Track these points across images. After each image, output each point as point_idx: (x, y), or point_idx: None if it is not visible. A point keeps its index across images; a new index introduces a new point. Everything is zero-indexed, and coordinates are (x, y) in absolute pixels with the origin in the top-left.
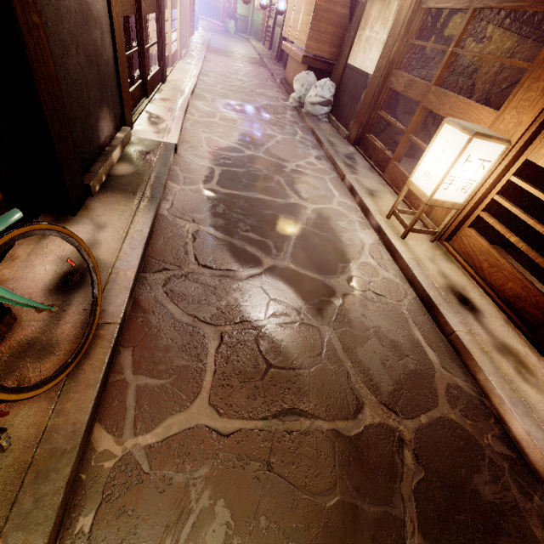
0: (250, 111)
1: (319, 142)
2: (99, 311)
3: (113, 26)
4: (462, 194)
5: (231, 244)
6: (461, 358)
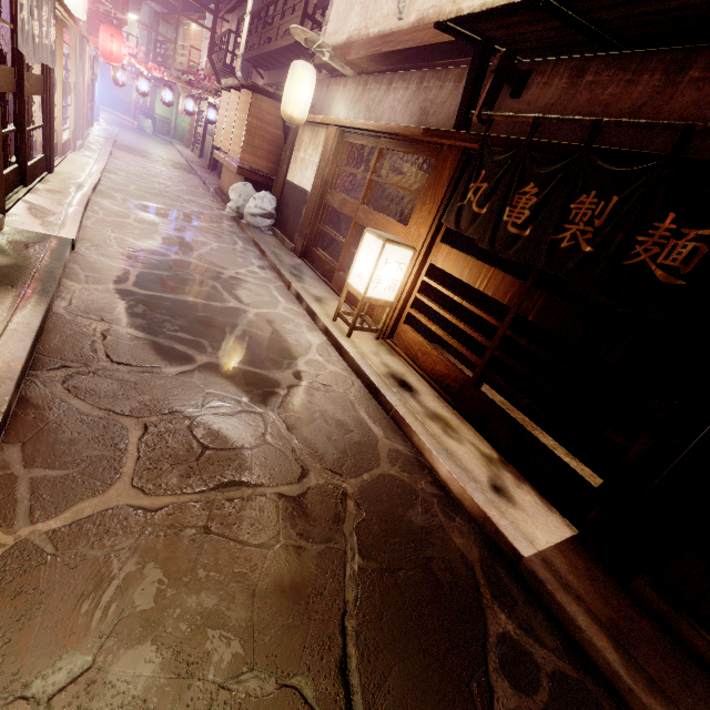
0: (176, 217)
1: (262, 253)
2: None
3: None
4: (391, 292)
5: (155, 343)
6: (401, 429)
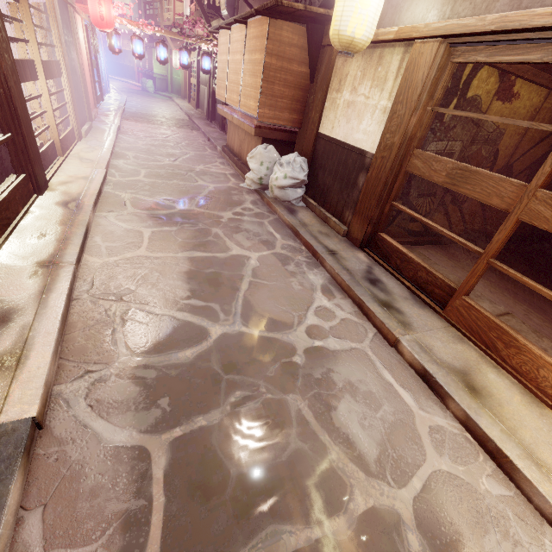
0: (195, 212)
1: (312, 251)
2: None
3: None
4: None
5: None
6: None
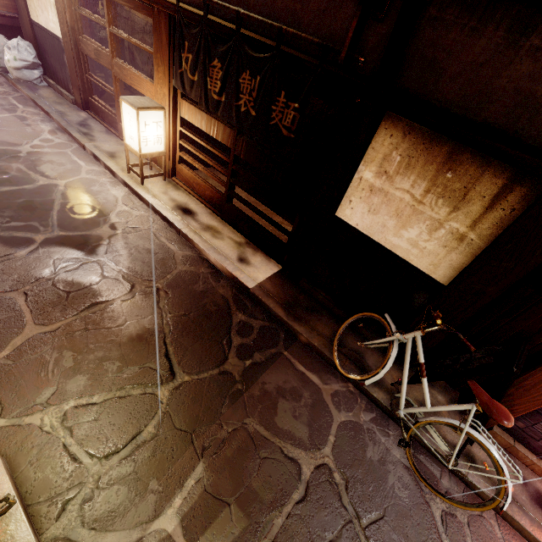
0: None
1: (46, 114)
2: None
3: None
4: (160, 145)
5: None
6: (188, 241)
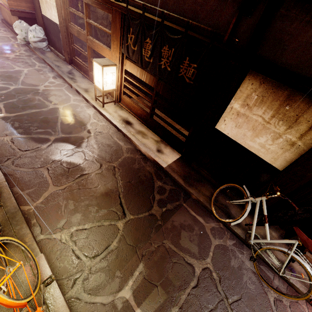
0: None
1: (50, 67)
2: None
3: None
4: (113, 85)
5: (32, 138)
6: (129, 140)
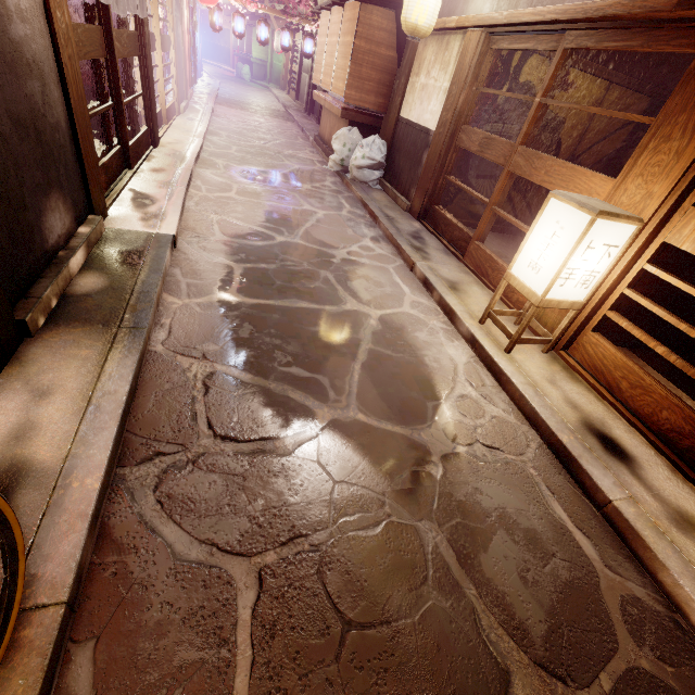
0: (278, 180)
1: (373, 217)
2: (19, 593)
3: (64, 74)
4: (583, 289)
5: (266, 390)
6: (627, 544)
